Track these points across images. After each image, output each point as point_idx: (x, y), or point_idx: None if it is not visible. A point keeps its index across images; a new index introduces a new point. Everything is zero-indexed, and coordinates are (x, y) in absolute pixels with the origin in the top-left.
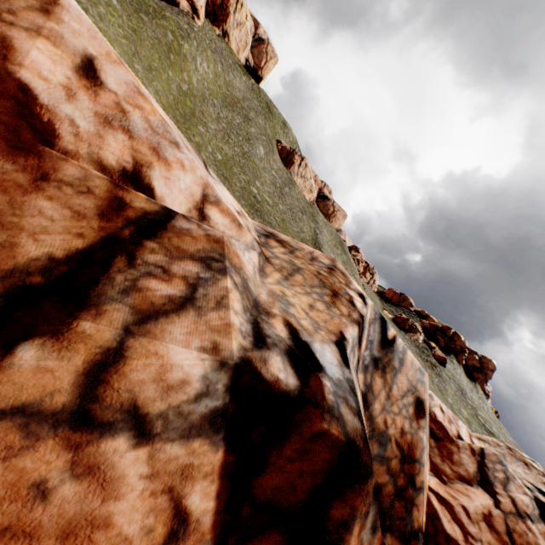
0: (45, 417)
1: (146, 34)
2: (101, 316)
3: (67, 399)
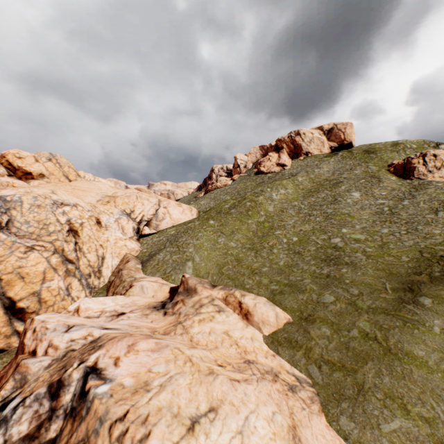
0: None
1: (230, 218)
2: None
3: None
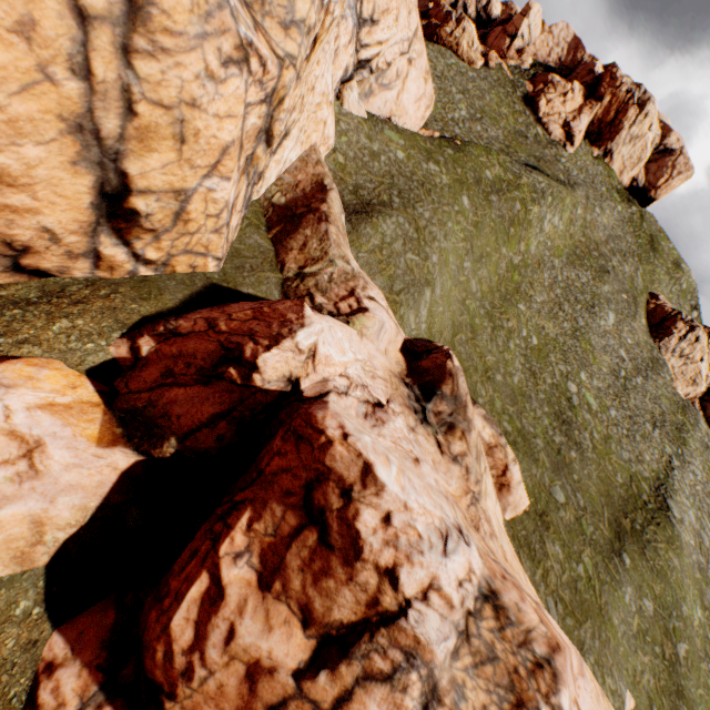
0: (320, 709)
1: (488, 219)
2: (350, 664)
3: (328, 706)
